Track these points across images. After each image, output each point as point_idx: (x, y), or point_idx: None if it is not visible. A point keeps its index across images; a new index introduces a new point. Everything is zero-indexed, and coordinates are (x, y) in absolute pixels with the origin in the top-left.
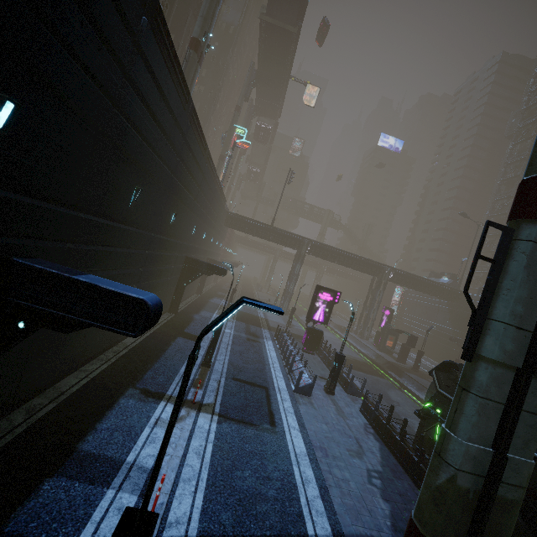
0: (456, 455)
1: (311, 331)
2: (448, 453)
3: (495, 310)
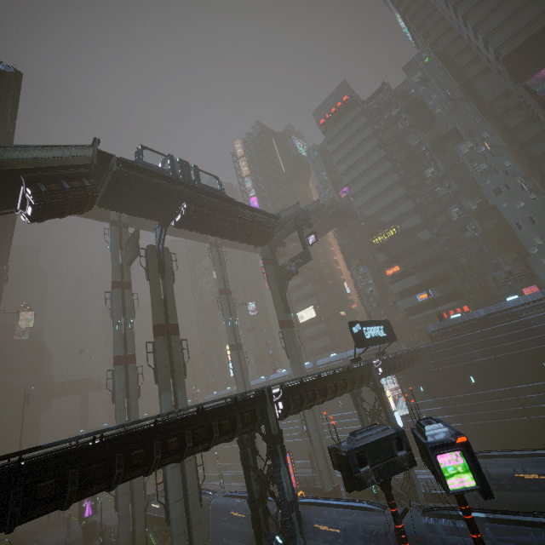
0: (121, 541)
1: (86, 527)
2: (120, 542)
3: (119, 492)
